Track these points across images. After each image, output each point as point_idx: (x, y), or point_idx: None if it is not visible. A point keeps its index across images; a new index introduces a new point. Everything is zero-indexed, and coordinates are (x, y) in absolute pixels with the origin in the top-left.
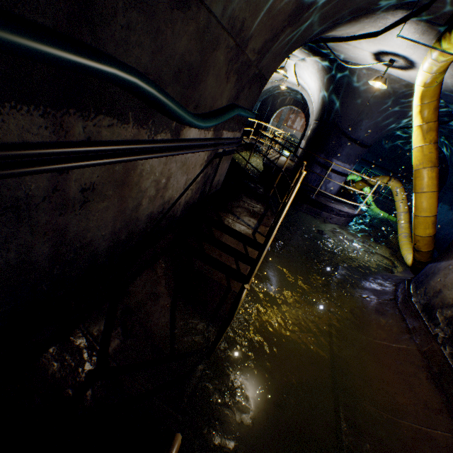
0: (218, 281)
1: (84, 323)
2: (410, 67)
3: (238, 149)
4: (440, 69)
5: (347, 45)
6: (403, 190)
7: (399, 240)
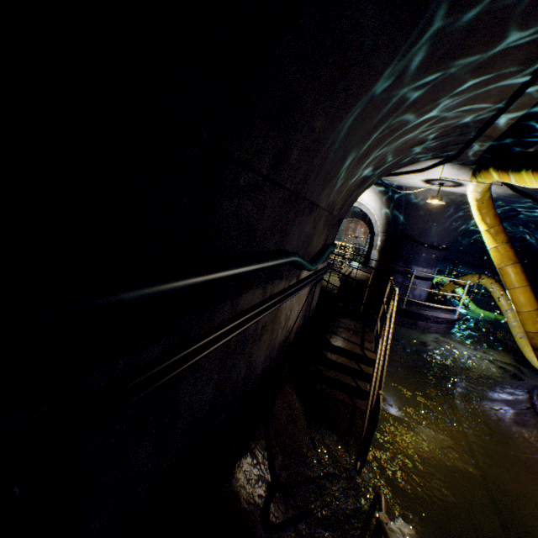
0: (342, 400)
1: (253, 440)
2: (459, 185)
3: None
4: (484, 189)
5: (398, 177)
6: (499, 286)
7: (517, 341)
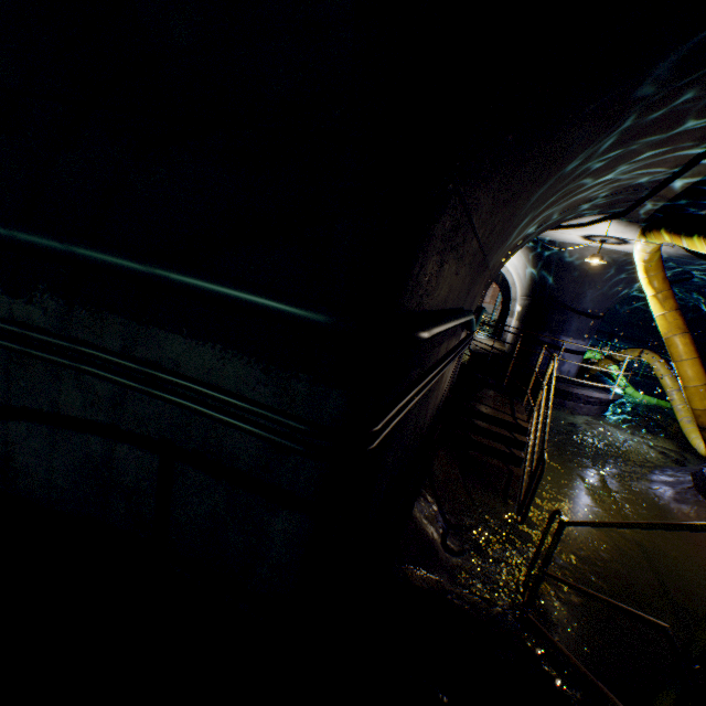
0: (497, 465)
1: (422, 488)
2: (624, 243)
3: None
4: (653, 249)
5: (552, 232)
6: (664, 362)
7: (682, 427)
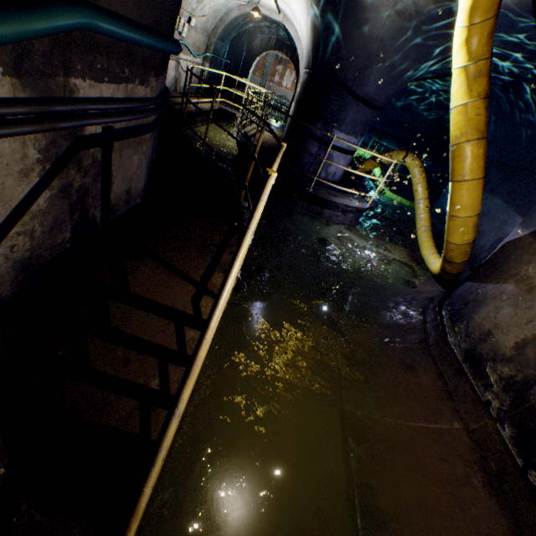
0: (119, 427)
1: None
2: None
3: (202, 120)
4: None
5: None
6: (423, 169)
7: (418, 236)
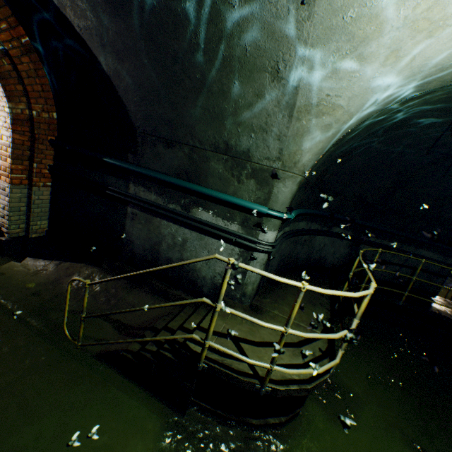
0: None
1: None
2: None
3: None
4: None
5: None
6: None
7: None
